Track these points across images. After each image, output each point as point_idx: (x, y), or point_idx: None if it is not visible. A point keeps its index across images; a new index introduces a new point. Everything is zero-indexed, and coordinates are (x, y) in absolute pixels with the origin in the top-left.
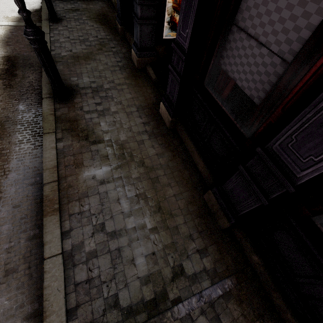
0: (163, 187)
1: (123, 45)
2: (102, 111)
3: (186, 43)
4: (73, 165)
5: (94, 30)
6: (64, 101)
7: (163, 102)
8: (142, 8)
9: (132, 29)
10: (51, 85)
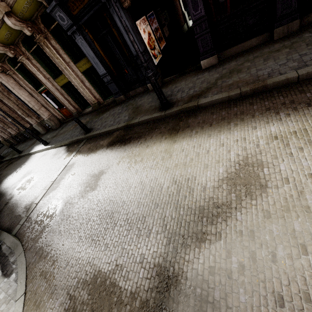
0: (262, 53)
1: (135, 97)
2: (190, 89)
3: (202, 12)
4: (230, 86)
5: (111, 112)
6: (172, 105)
7: (203, 59)
8: (145, 55)
9: (132, 86)
10: (162, 102)
